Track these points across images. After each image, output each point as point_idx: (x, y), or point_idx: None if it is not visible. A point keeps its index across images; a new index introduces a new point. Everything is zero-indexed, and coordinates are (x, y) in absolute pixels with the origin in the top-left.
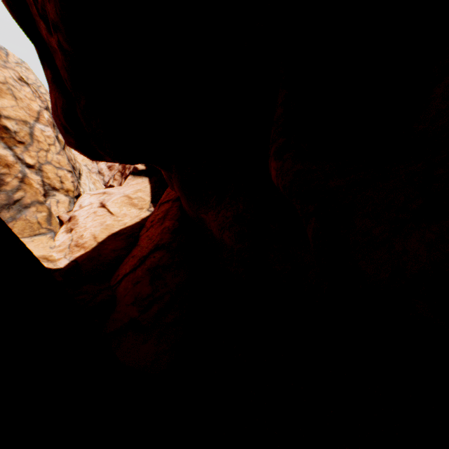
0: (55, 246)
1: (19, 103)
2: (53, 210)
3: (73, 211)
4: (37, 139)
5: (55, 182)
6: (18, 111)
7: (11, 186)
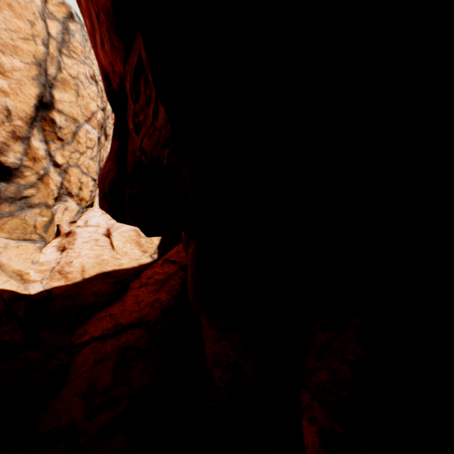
0: (38, 261)
1: (79, 100)
2: (57, 217)
3: (76, 224)
4: (78, 140)
5: (74, 187)
6: (74, 107)
7: (27, 180)
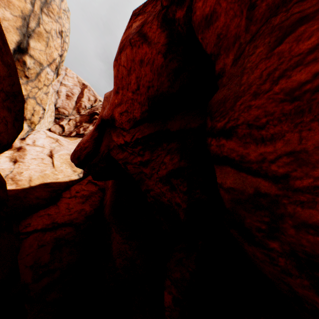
0: None
1: (47, 49)
2: None
3: (26, 142)
4: (39, 79)
5: (28, 113)
6: (42, 54)
7: None
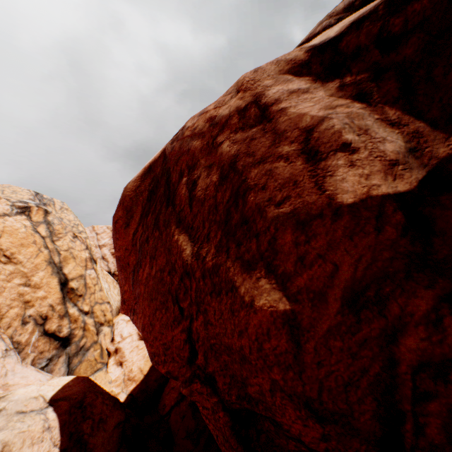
0: (112, 380)
1: (77, 261)
2: (103, 344)
3: (116, 341)
4: (89, 286)
5: (101, 317)
6: (77, 269)
7: (78, 336)
